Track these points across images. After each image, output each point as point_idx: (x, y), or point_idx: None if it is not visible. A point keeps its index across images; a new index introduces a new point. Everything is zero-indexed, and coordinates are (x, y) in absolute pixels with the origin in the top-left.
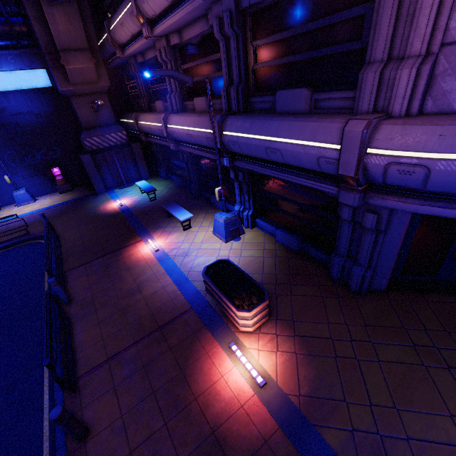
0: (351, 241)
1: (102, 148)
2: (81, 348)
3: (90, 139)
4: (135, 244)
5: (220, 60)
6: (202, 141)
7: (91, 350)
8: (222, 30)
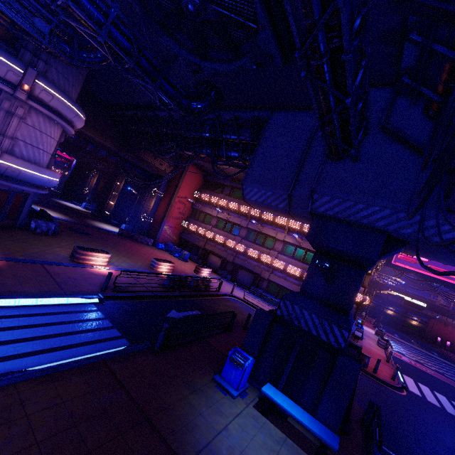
0: None
1: None
2: None
3: None
4: None
5: None
6: None
7: None
8: None
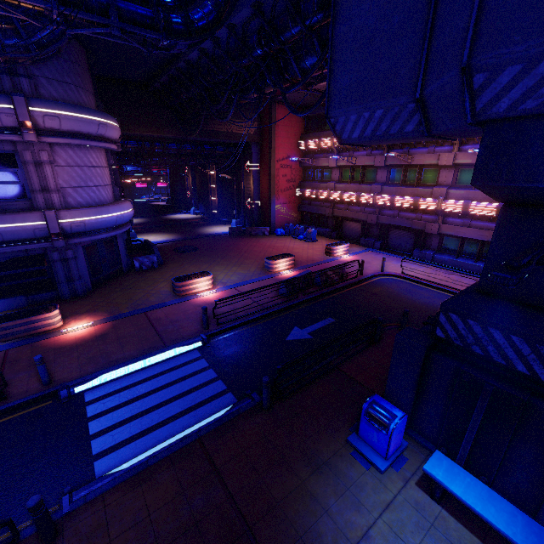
0: (64, 271)
1: None
2: None
3: None
4: None
5: None
6: None
7: None
8: None
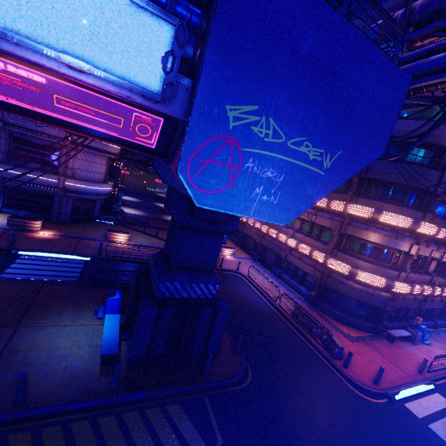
0: (58, 208)
1: None
2: None
3: None
4: None
5: None
6: None
7: None
8: None
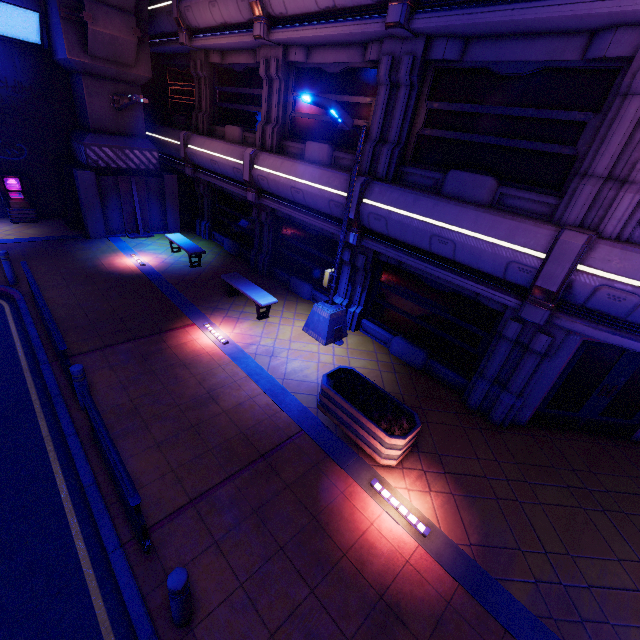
0: (504, 363)
1: (115, 168)
2: (138, 484)
3: (97, 148)
4: (185, 328)
5: (366, 106)
6: (318, 202)
7: (157, 487)
8: (392, 73)
